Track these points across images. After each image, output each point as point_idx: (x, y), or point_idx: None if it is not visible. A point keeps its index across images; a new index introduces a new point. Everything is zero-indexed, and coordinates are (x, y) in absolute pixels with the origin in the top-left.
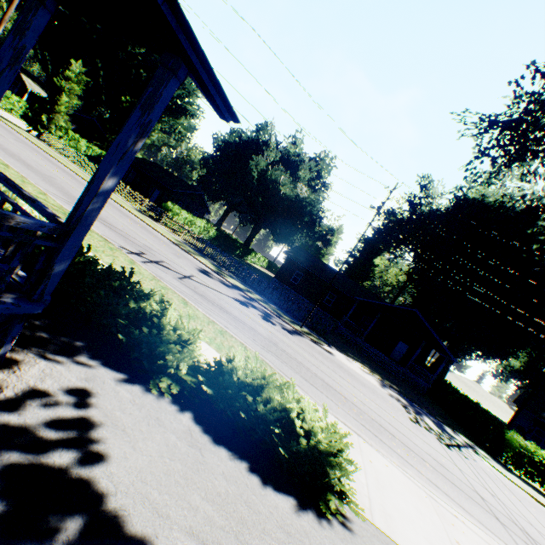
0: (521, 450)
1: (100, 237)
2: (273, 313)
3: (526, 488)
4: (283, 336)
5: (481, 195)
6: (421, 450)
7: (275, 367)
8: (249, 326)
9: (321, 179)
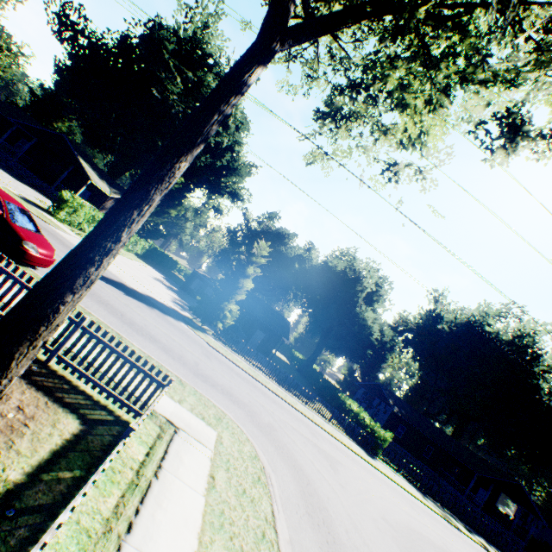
0: None
1: None
2: None
3: None
4: None
5: (497, 332)
6: None
7: None
8: None
9: None
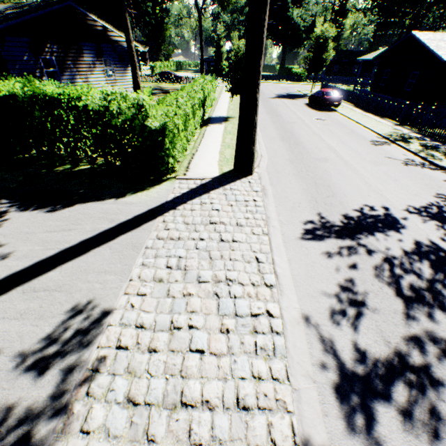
0: None
1: None
2: None
3: None
4: None
5: None
6: None
7: None
8: None
9: None
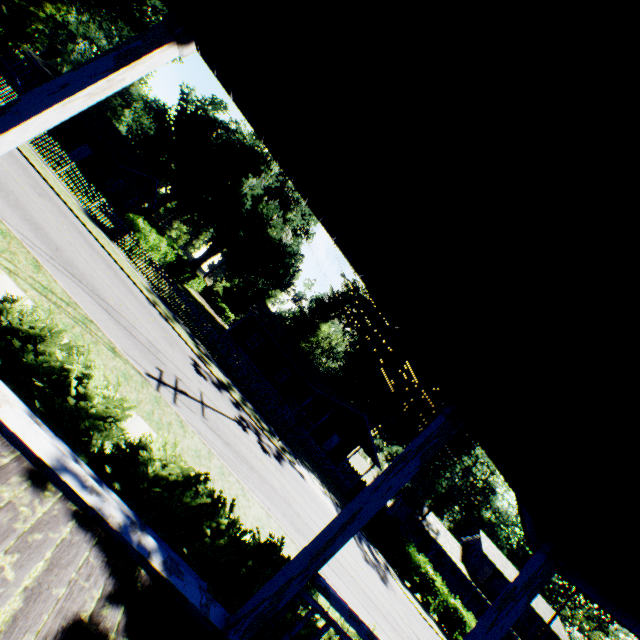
0: (415, 565)
1: (135, 371)
2: (258, 425)
3: (415, 602)
4: (283, 478)
5: None
6: (388, 613)
7: None
8: (270, 484)
9: (306, 225)
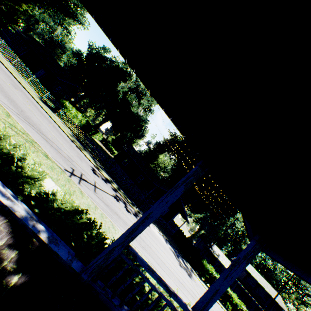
0: (206, 270)
1: (57, 166)
2: (125, 200)
3: (206, 287)
4: None
5: None
6: (190, 290)
7: (151, 263)
8: (129, 225)
9: (150, 106)
